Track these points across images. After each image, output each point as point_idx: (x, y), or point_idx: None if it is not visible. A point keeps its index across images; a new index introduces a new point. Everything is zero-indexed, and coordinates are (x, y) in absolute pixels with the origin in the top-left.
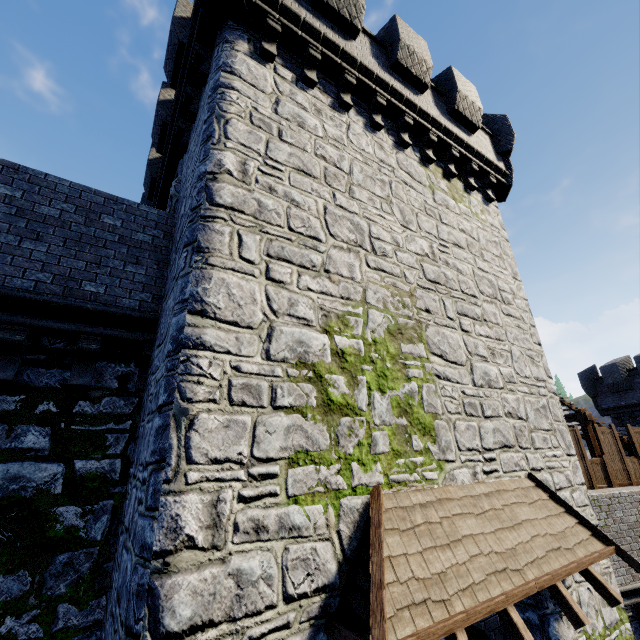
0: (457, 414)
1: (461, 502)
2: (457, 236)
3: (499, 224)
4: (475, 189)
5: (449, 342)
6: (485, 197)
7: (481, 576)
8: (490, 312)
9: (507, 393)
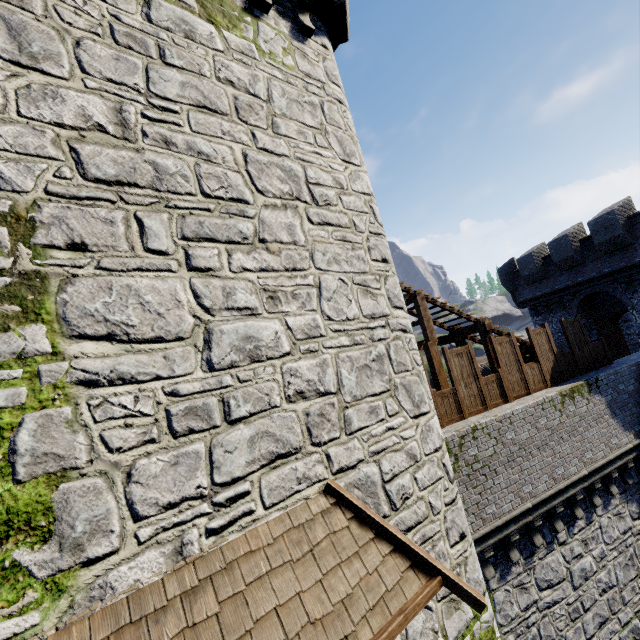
0: (144, 445)
1: None
2: (209, 91)
3: (325, 74)
4: (269, 8)
5: (144, 301)
6: (297, 27)
7: None
8: (278, 224)
9: (299, 359)
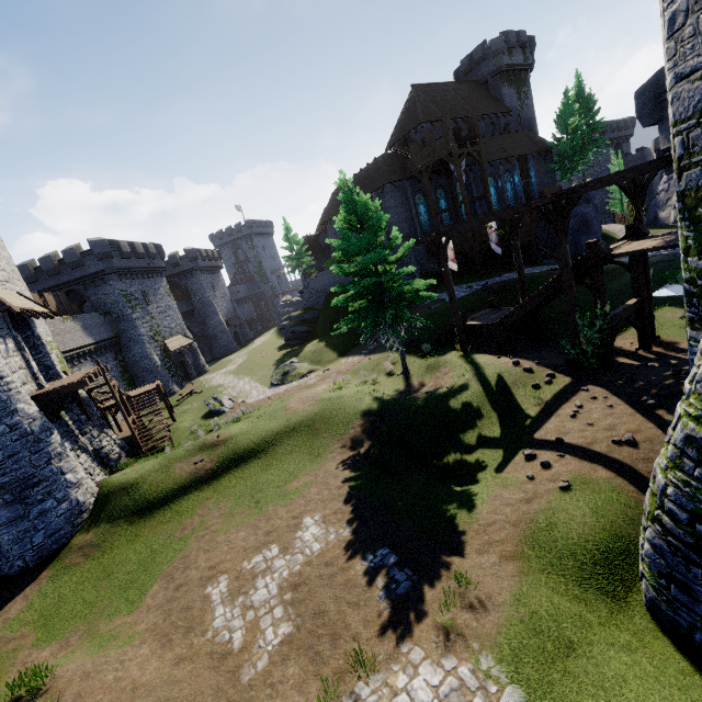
0: None
1: (4, 293)
2: None
3: None
4: None
5: None
6: None
7: (21, 305)
8: None
9: (1, 262)
